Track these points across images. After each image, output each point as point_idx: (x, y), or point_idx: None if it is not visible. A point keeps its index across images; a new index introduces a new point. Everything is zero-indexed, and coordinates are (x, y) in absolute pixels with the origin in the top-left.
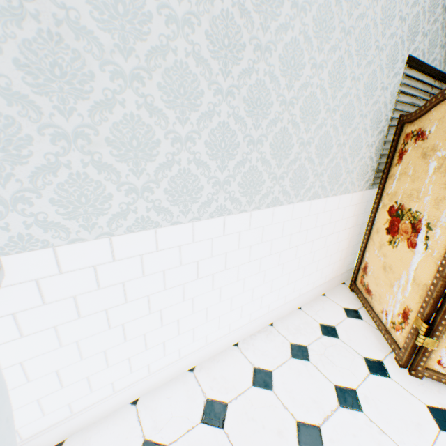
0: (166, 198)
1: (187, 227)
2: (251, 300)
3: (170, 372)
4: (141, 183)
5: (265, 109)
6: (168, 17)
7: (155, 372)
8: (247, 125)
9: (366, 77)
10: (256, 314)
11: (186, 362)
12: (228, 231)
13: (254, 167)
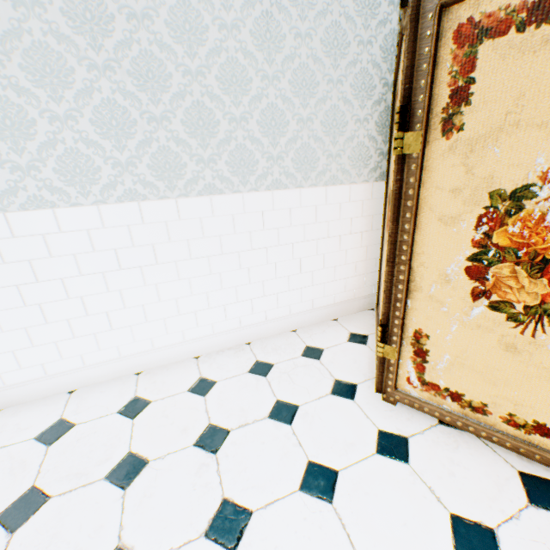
0: (59, 179)
1: (92, 210)
2: (208, 307)
3: (111, 370)
4: (26, 162)
5: (162, 82)
6: (16, 1)
7: (91, 365)
8: (143, 101)
9: (324, 31)
10: (222, 327)
11: (130, 364)
12: (150, 220)
13: (166, 148)
